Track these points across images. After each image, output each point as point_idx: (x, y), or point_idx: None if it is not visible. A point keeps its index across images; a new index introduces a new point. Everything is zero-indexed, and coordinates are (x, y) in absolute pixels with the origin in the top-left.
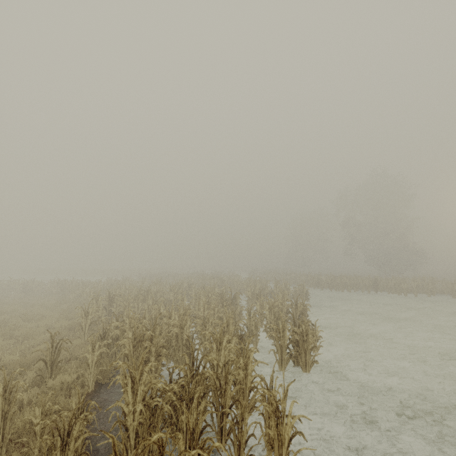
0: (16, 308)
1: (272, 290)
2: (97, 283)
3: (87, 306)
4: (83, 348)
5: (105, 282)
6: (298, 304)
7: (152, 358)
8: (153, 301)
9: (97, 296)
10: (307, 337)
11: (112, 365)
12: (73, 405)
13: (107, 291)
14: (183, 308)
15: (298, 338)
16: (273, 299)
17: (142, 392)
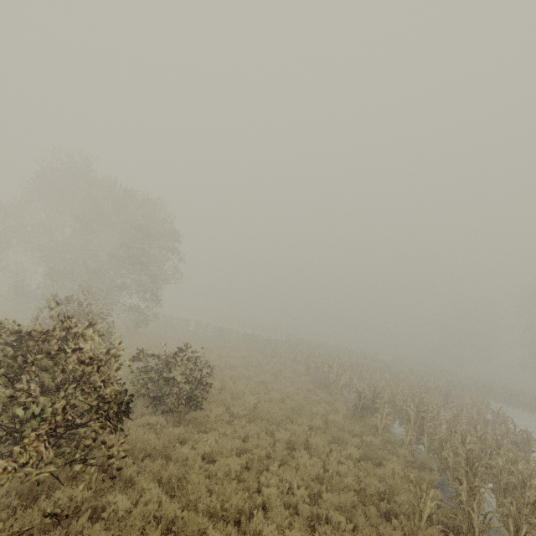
0: (244, 353)
1: (447, 390)
2: (282, 343)
3: (341, 373)
4: (353, 403)
5: (286, 343)
6: (500, 414)
7: (428, 424)
8: (369, 379)
9: (324, 363)
10: (528, 442)
11: (437, 421)
12: (425, 435)
13: (312, 357)
14: (412, 393)
15: (519, 441)
16: (472, 403)
17: (457, 440)
